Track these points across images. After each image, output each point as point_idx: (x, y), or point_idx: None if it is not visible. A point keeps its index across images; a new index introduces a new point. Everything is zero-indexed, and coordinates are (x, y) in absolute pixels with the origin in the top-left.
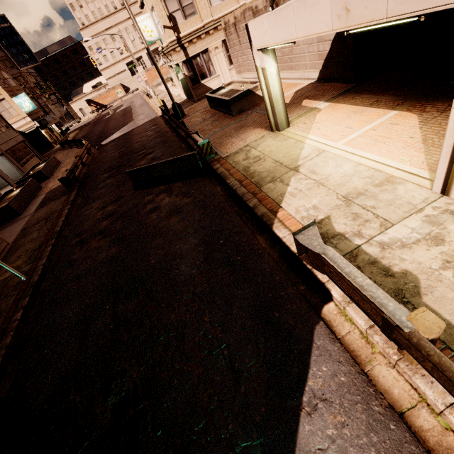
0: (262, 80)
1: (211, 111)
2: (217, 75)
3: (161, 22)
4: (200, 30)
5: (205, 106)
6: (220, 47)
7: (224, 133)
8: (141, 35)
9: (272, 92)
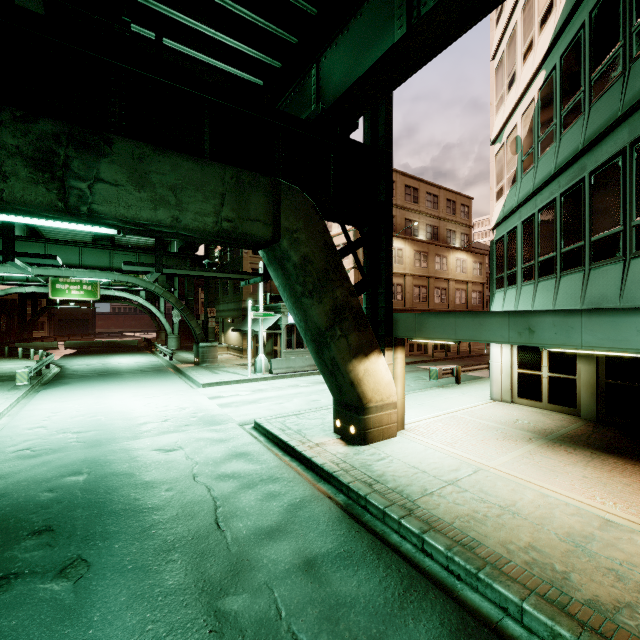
0: None
1: None
2: None
3: None
4: None
5: None
6: None
7: None
8: None
9: None
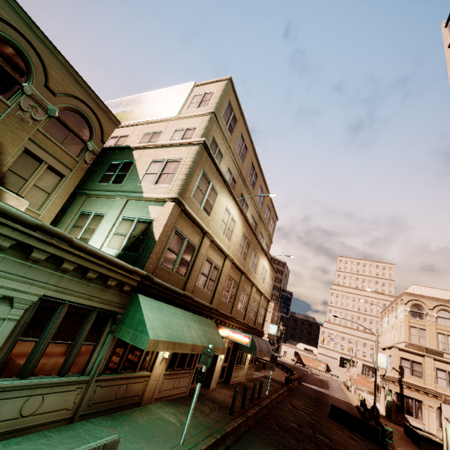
0: (444, 434)
1: (403, 434)
2: (423, 422)
3: (392, 364)
4: (420, 387)
5: (399, 429)
6: (434, 408)
7: (406, 446)
8: (376, 362)
9: (448, 444)
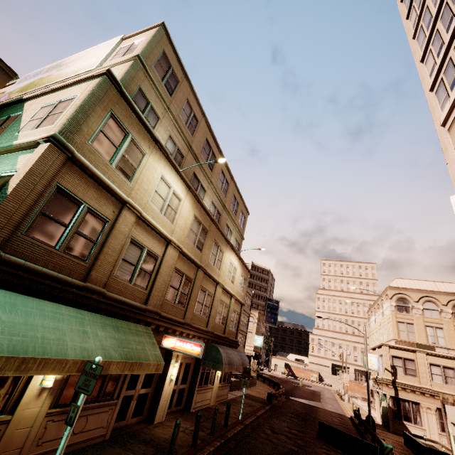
0: (453, 443)
1: (404, 447)
2: (423, 428)
3: (384, 365)
4: (415, 387)
5: (399, 440)
6: (433, 409)
7: None
8: (366, 363)
9: None
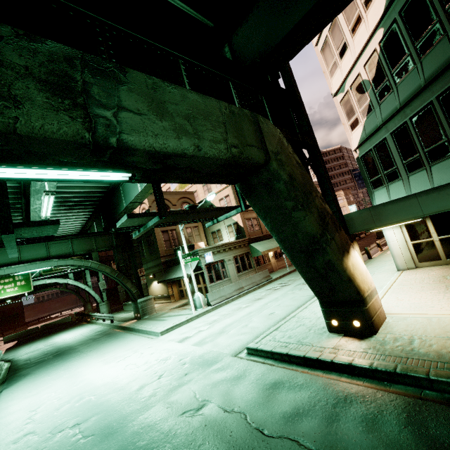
0: None
1: None
2: None
3: None
4: None
5: None
6: None
7: None
8: None
9: None
